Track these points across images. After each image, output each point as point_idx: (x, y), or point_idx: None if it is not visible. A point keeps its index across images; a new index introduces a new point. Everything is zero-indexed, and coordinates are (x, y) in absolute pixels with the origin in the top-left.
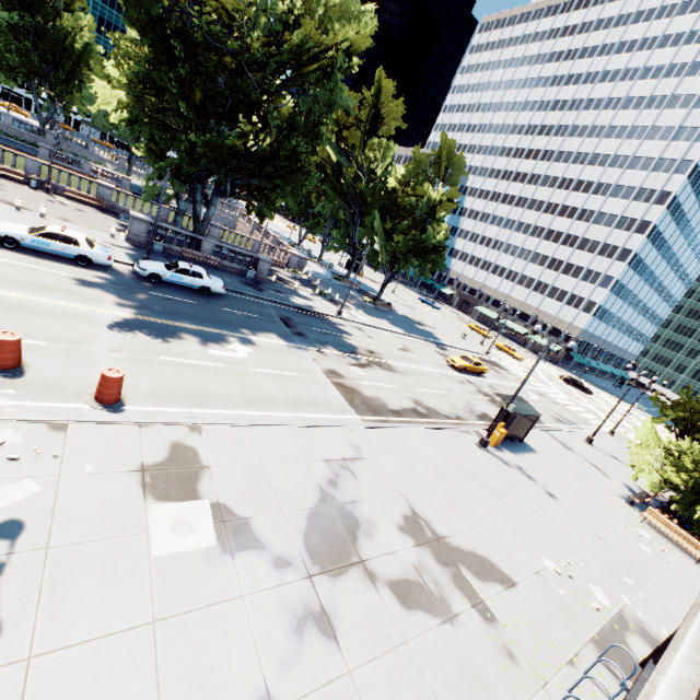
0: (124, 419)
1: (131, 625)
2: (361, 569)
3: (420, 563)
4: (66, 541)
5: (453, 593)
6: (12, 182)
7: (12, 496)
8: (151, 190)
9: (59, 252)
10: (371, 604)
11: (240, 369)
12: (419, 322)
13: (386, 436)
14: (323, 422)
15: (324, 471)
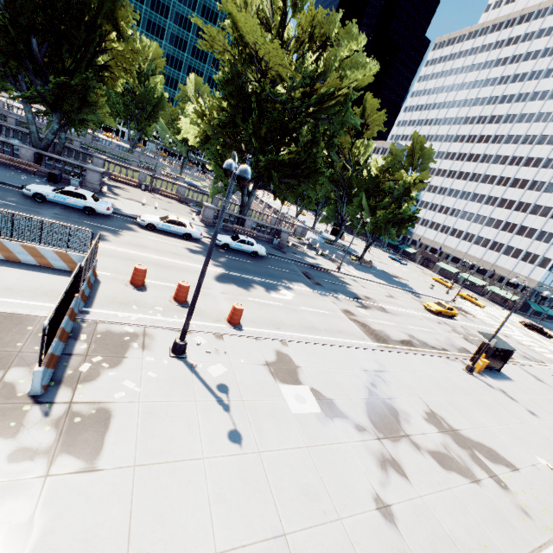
0: (247, 334)
1: (296, 446)
2: (408, 440)
3: (445, 443)
4: (249, 398)
5: (473, 466)
6: (132, 187)
7: (216, 371)
8: (215, 188)
9: (175, 231)
10: (421, 461)
11: (292, 307)
12: (394, 275)
13: (397, 358)
14: (354, 345)
15: (365, 377)
